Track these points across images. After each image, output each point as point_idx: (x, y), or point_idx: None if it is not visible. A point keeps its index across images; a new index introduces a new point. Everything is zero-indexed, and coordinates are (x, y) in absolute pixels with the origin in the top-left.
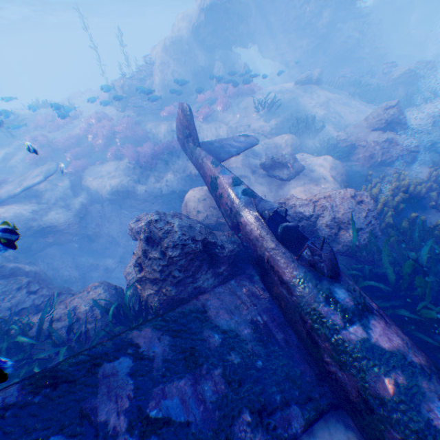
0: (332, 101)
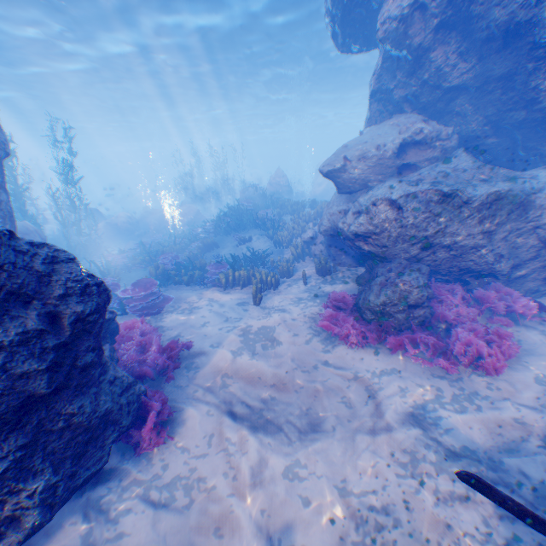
0: None
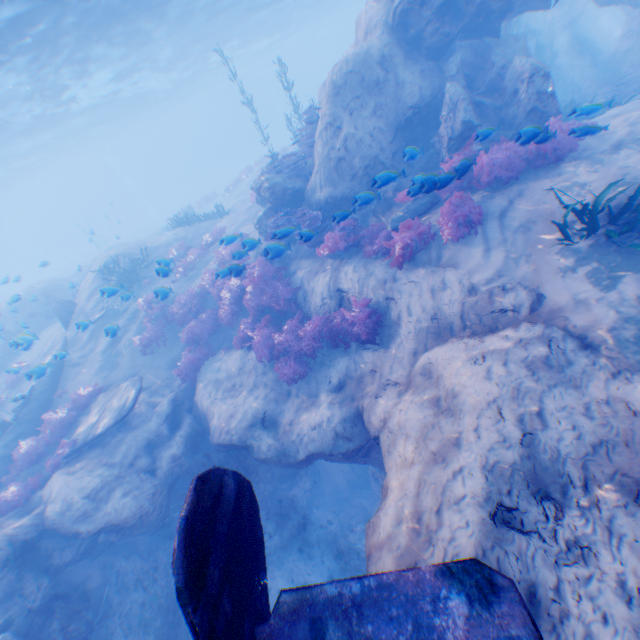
0: None
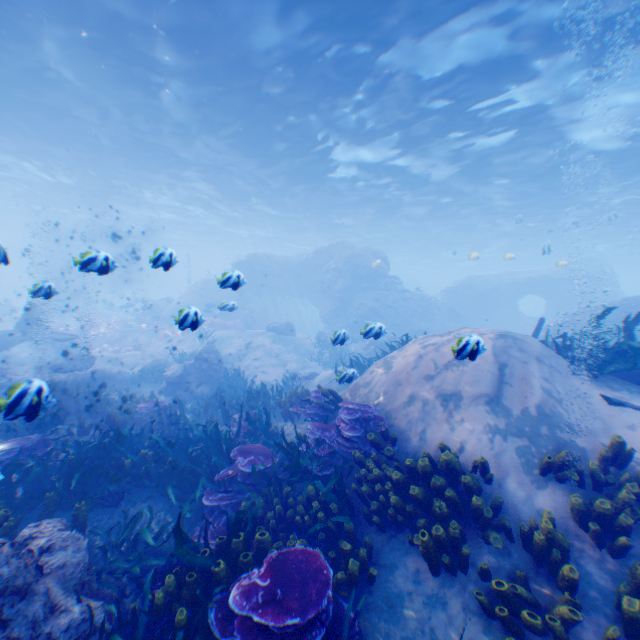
0: (261, 346)
